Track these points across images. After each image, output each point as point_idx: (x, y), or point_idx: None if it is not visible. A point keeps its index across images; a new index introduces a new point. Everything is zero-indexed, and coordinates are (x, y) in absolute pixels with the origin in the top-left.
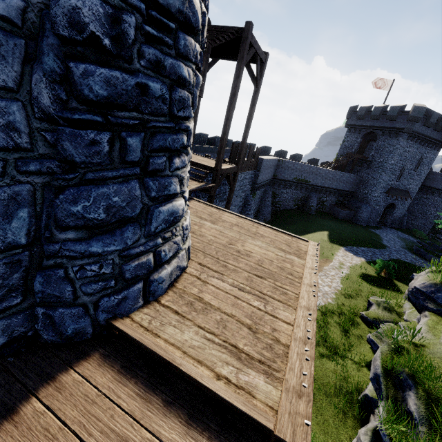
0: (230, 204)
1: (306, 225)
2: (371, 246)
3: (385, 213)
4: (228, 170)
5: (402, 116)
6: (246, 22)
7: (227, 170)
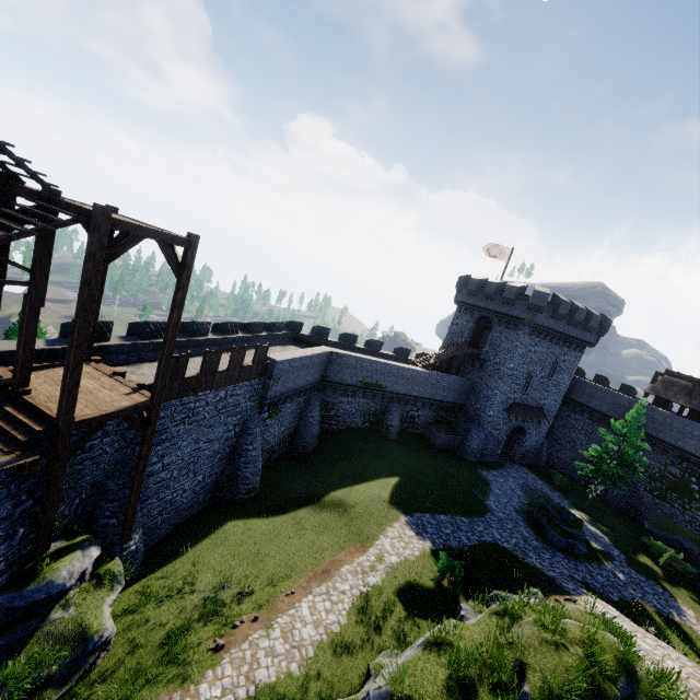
0: (145, 461)
1: (368, 463)
2: (458, 511)
3: (512, 440)
4: (112, 416)
5: (522, 301)
6: (95, 205)
7: (108, 416)
